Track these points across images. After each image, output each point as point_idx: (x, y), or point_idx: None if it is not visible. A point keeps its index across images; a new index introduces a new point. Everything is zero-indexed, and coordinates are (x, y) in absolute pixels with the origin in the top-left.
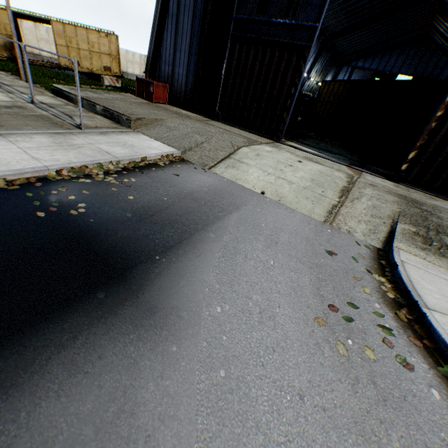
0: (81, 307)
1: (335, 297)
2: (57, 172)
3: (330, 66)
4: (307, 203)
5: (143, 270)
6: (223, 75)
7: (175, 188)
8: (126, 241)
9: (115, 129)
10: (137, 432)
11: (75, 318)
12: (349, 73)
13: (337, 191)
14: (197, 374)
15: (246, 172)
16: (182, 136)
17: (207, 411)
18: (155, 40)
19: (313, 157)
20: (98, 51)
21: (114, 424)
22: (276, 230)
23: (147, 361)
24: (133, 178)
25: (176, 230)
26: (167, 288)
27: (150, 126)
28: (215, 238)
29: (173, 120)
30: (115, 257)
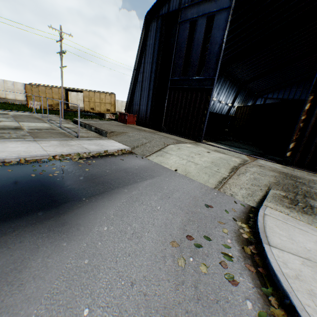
0: (26, 218)
1: (196, 231)
2: (53, 157)
3: (248, 99)
4: (205, 176)
5: (71, 204)
6: (165, 107)
7: (117, 166)
8: (71, 189)
9: (98, 137)
10: (17, 281)
11: (20, 222)
12: (263, 101)
13: (228, 169)
14: (70, 259)
15: (168, 158)
16: (135, 140)
17: (64, 279)
18: (131, 94)
19: (221, 150)
20: (104, 102)
21: (7, 274)
22: (173, 190)
23: (45, 248)
24: (94, 161)
25: (104, 186)
26: (80, 214)
27: (118, 135)
28: (127, 192)
29: (133, 132)
30: (59, 196)
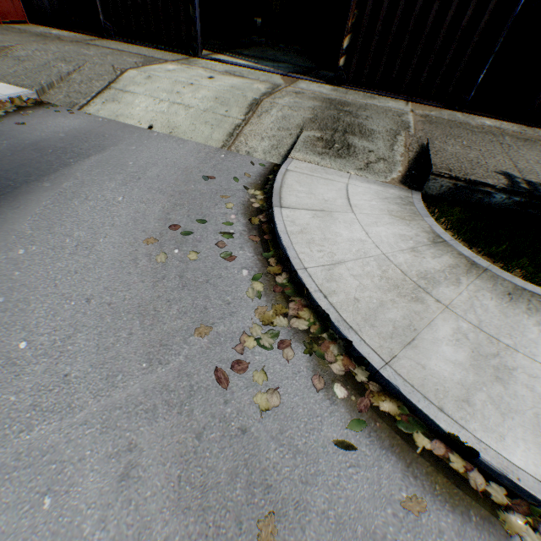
0: None
1: (185, 217)
2: None
3: None
4: (205, 129)
5: None
6: None
7: (13, 141)
8: None
9: None
10: None
11: None
12: None
13: (244, 107)
14: None
15: (130, 105)
16: (39, 68)
17: None
18: None
19: (238, 71)
20: None
21: None
22: (146, 166)
23: None
24: None
25: None
26: None
27: None
28: (51, 187)
29: (26, 46)
30: None
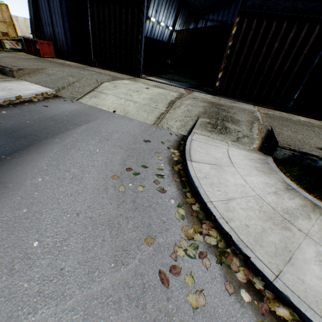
0: None
1: (135, 164)
2: None
3: (189, 21)
4: (144, 114)
5: None
6: (90, 30)
7: (40, 114)
8: None
9: (1, 79)
10: None
11: None
12: (204, 25)
13: (166, 104)
14: (5, 214)
15: (104, 99)
16: (58, 79)
17: (3, 230)
18: (33, 6)
19: (161, 85)
20: None
21: None
22: (112, 132)
23: None
24: (5, 111)
25: (28, 140)
26: (4, 173)
27: (32, 74)
28: (59, 141)
29: (53, 68)
30: None
